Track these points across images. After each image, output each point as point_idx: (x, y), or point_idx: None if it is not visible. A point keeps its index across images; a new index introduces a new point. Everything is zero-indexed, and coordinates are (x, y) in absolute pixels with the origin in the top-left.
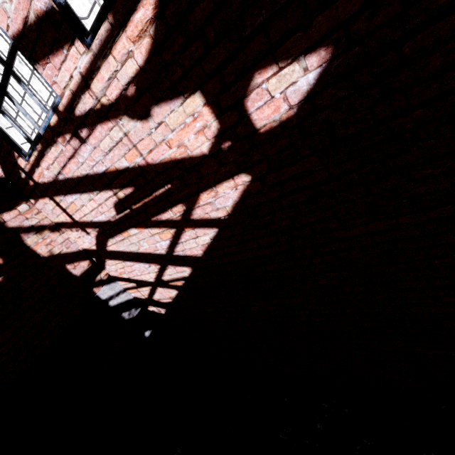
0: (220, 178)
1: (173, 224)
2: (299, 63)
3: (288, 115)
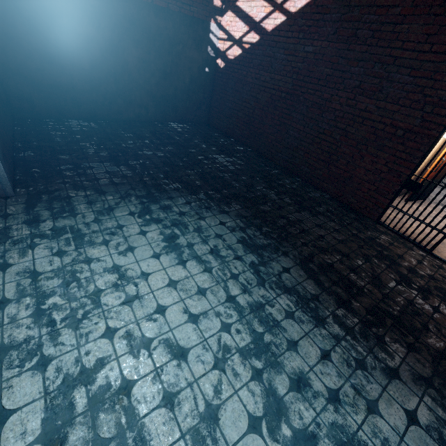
0: None
1: (275, 5)
2: None
3: None
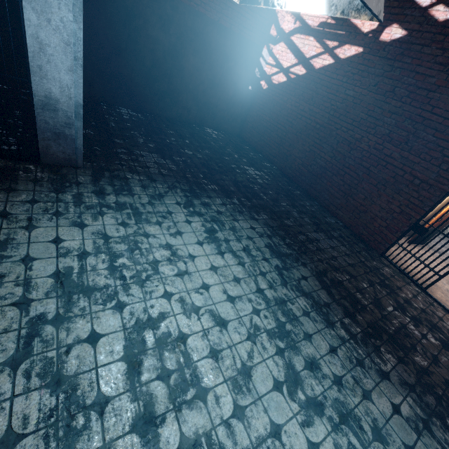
0: (357, 44)
1: (326, 48)
2: (401, 30)
3: (387, 41)
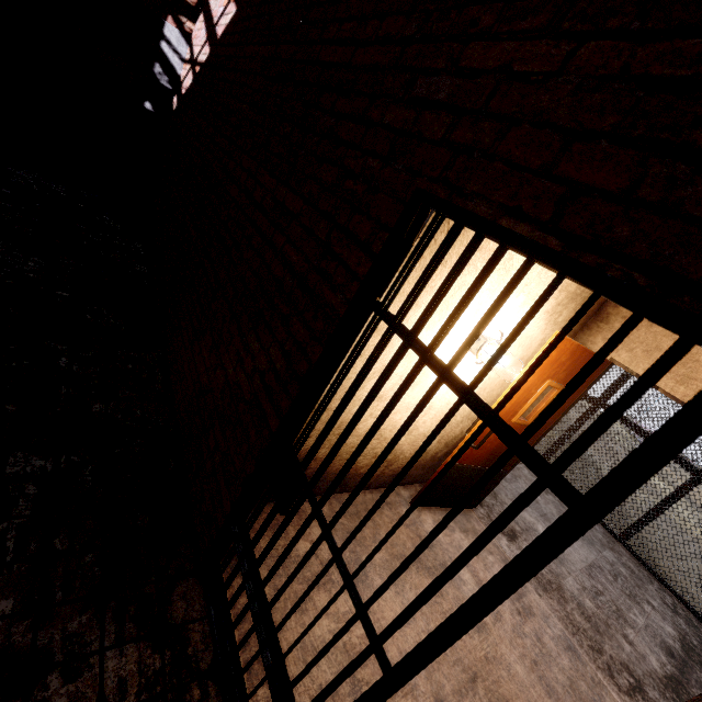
0: None
1: None
2: None
3: None
